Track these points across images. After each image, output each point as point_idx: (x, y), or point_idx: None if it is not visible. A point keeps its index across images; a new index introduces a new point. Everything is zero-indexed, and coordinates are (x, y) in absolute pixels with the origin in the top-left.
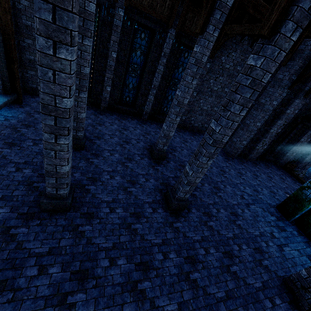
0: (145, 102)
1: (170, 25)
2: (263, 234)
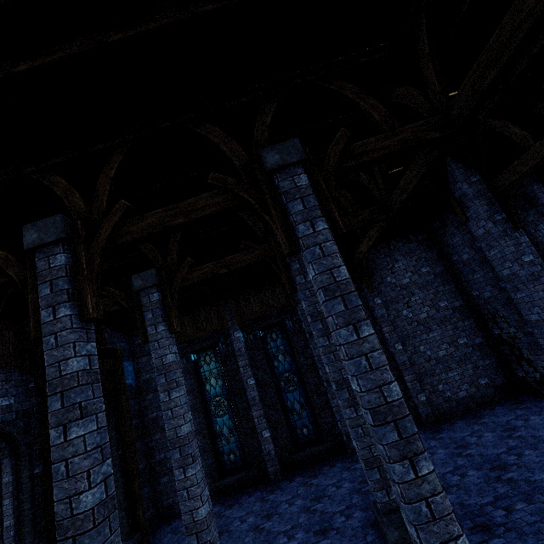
0: (334, 416)
1: (294, 305)
2: None
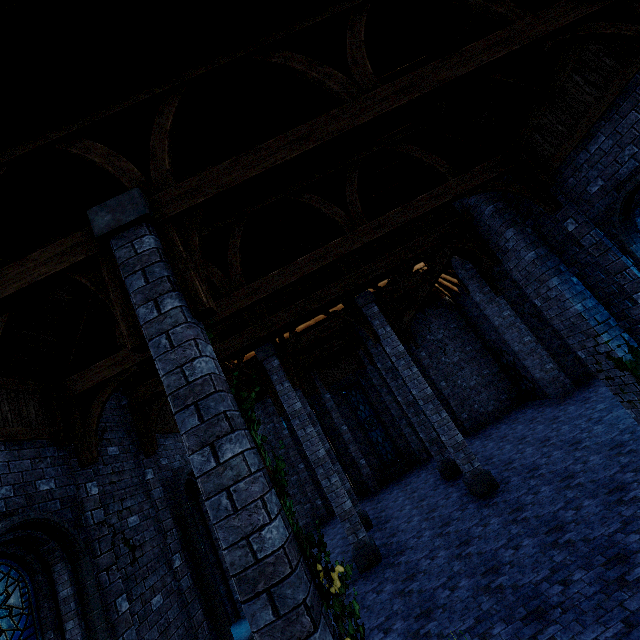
0: (407, 441)
1: (364, 367)
2: (626, 428)
